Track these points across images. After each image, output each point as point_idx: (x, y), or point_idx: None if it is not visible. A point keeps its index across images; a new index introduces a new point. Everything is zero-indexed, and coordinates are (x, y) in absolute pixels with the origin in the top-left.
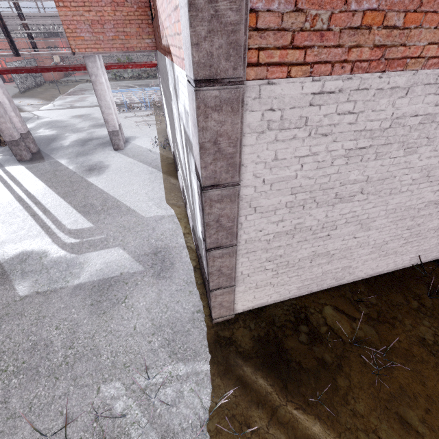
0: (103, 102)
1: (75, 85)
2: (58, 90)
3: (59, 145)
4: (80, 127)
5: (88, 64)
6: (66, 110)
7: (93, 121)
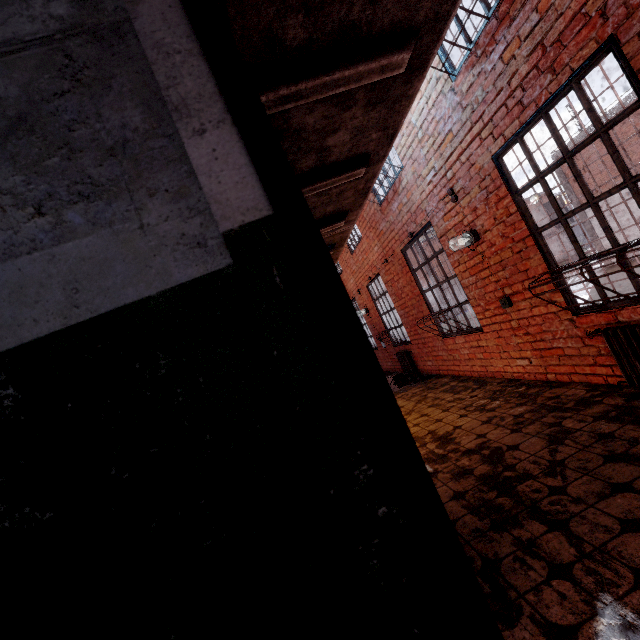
0: None
1: None
2: None
3: None
4: None
5: None
6: None
7: None
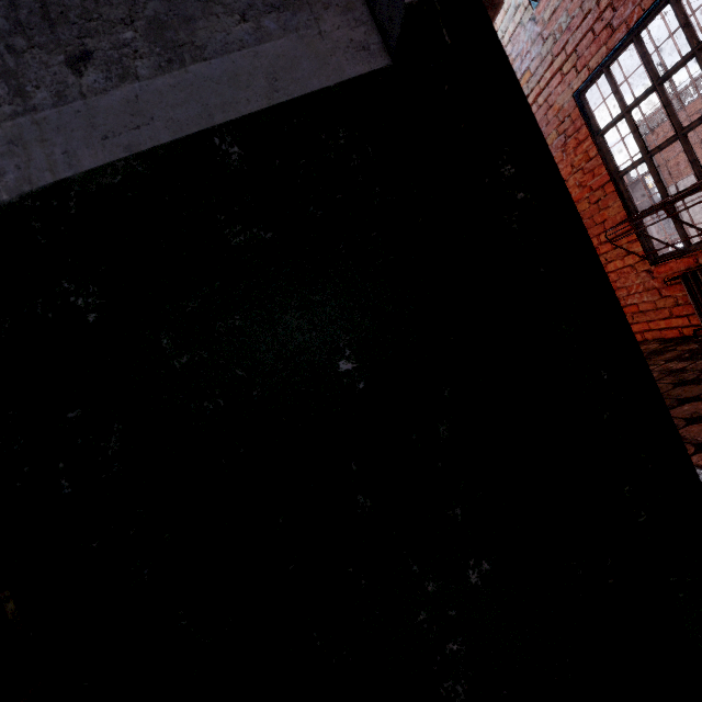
0: None
1: None
2: None
3: None
4: None
5: None
6: None
7: None
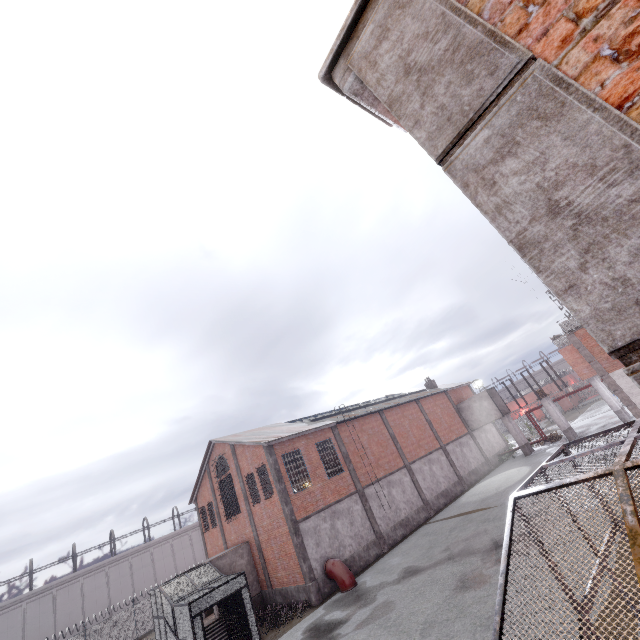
0: (604, 397)
1: (589, 405)
2: (577, 413)
3: (588, 431)
4: (599, 422)
5: (590, 382)
6: (587, 419)
7: (608, 417)
